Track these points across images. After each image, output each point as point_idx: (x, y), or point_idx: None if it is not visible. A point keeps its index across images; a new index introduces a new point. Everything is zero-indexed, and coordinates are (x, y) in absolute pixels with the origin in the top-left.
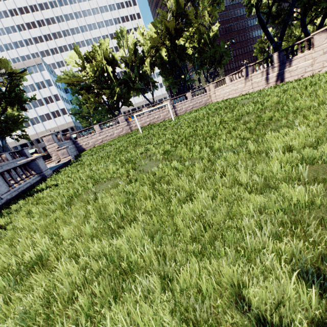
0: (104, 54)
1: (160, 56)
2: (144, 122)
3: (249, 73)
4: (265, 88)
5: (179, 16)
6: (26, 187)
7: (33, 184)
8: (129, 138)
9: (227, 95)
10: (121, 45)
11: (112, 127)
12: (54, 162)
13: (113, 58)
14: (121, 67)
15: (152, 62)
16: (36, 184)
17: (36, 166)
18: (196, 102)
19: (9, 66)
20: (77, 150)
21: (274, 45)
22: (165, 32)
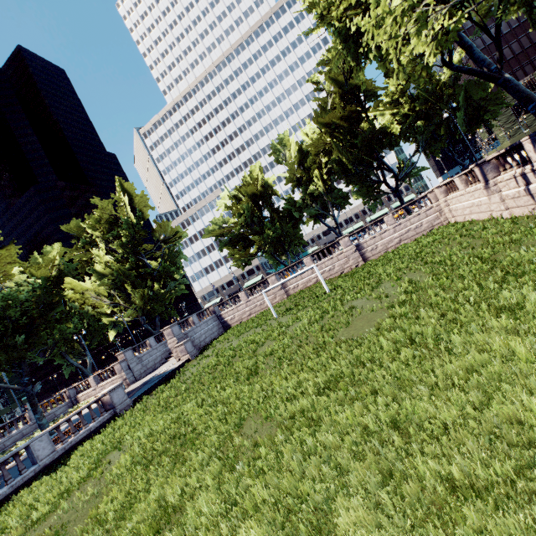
0: (249, 190)
1: (337, 159)
2: (307, 281)
3: (488, 178)
4: (535, 212)
5: (348, 92)
6: (80, 439)
7: (95, 430)
8: (254, 329)
9: (467, 212)
10: (281, 160)
11: (261, 293)
12: (176, 359)
13: (263, 189)
14: (279, 195)
15: (330, 168)
16: (99, 428)
17: (110, 400)
18: (407, 229)
19: (169, 229)
20: (222, 328)
21: (534, 109)
22: (327, 130)
